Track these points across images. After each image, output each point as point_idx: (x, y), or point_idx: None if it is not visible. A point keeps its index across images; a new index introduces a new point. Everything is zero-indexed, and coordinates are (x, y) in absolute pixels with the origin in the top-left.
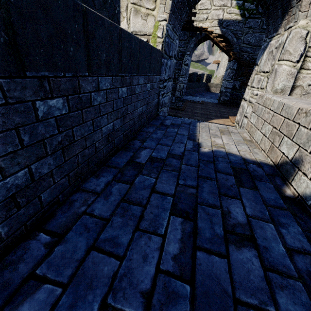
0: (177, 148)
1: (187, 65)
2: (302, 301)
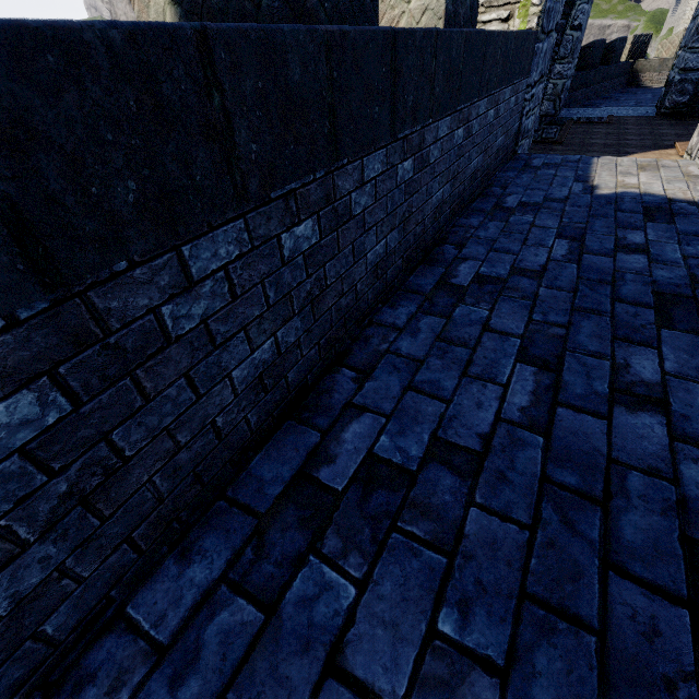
0: (557, 193)
1: (580, 28)
2: (679, 275)
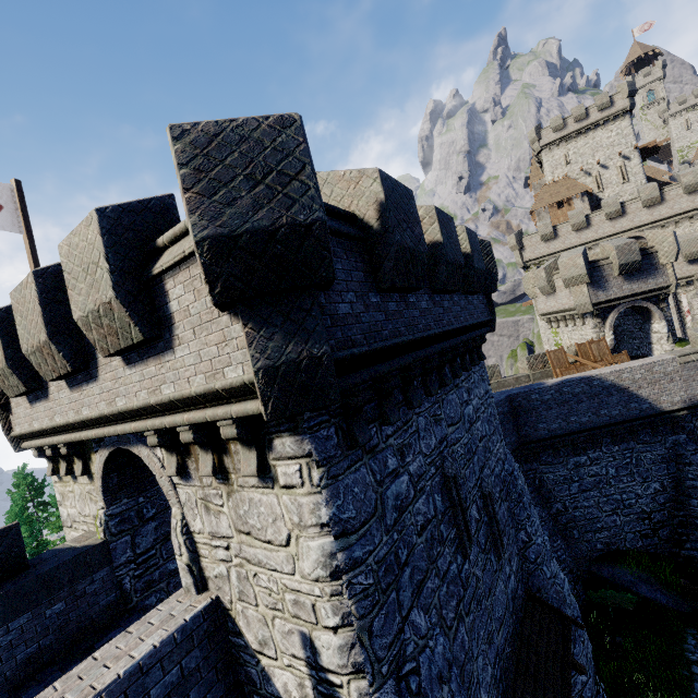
0: None
1: None
2: None
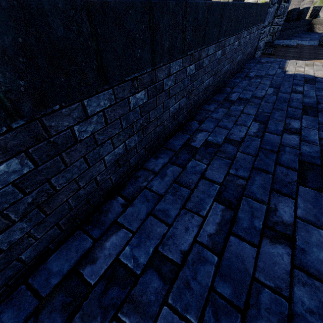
0: (271, 72)
1: (288, 2)
2: (313, 101)
